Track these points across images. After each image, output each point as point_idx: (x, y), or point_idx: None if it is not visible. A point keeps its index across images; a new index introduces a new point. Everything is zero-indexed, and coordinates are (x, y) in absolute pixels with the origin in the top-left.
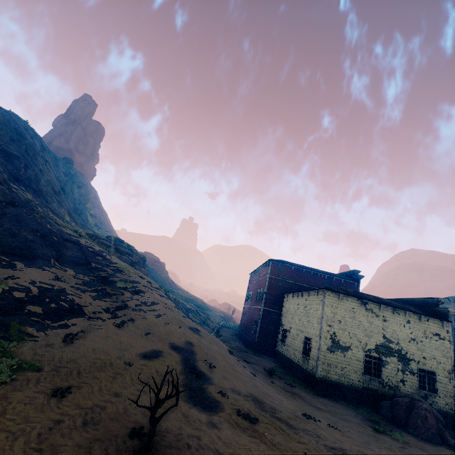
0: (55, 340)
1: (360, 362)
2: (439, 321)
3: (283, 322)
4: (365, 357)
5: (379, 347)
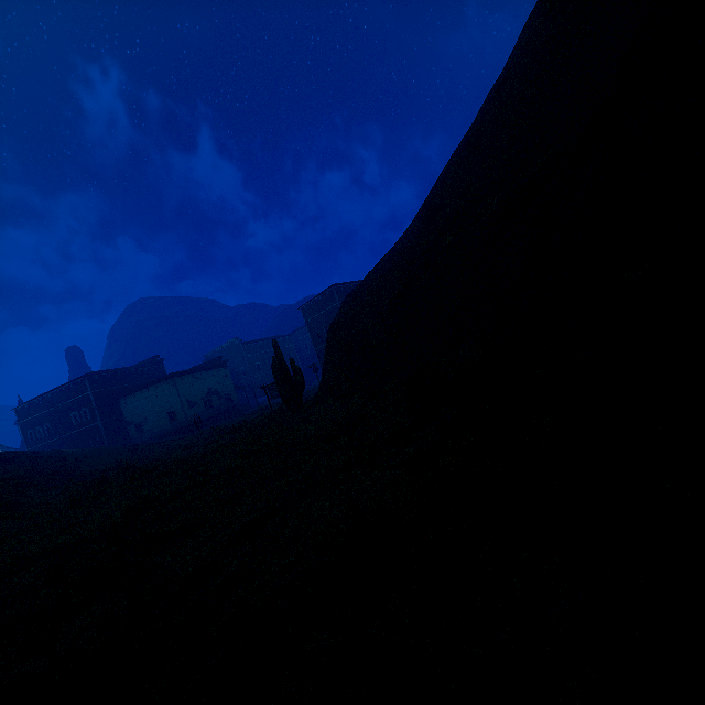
0: (95, 467)
1: (203, 406)
2: (224, 368)
3: (131, 420)
4: (204, 403)
5: (208, 394)
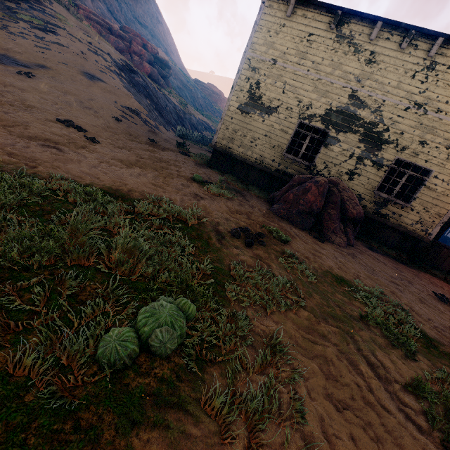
0: None
1: (285, 135)
2: None
3: None
4: (296, 128)
5: (334, 113)
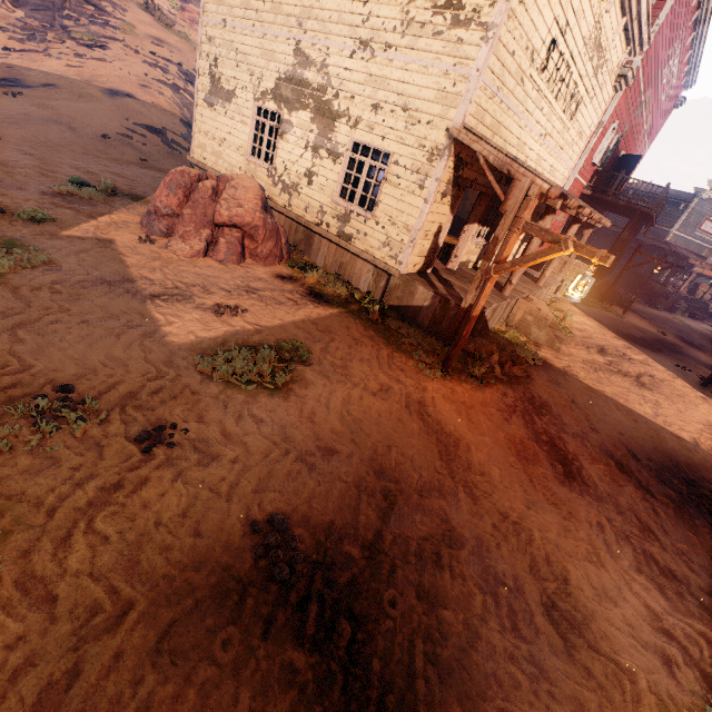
0: None
1: (246, 129)
2: None
3: None
4: (252, 115)
5: (283, 84)
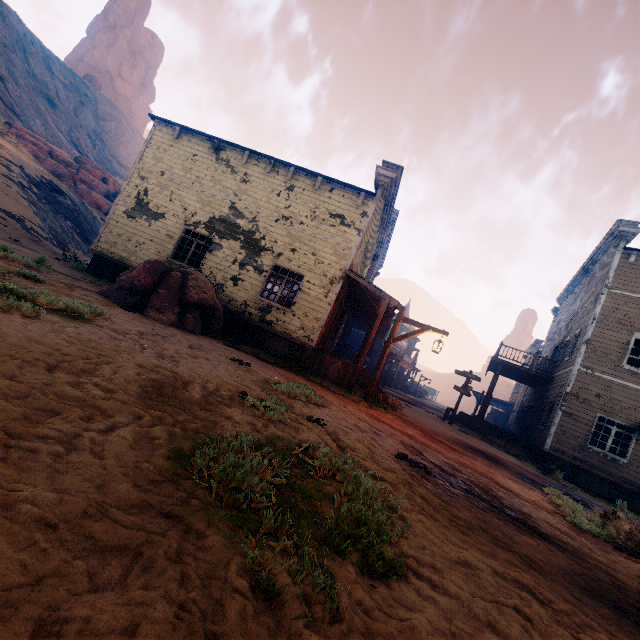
0: None
1: (172, 240)
2: (355, 195)
3: None
4: (182, 233)
5: (217, 221)
